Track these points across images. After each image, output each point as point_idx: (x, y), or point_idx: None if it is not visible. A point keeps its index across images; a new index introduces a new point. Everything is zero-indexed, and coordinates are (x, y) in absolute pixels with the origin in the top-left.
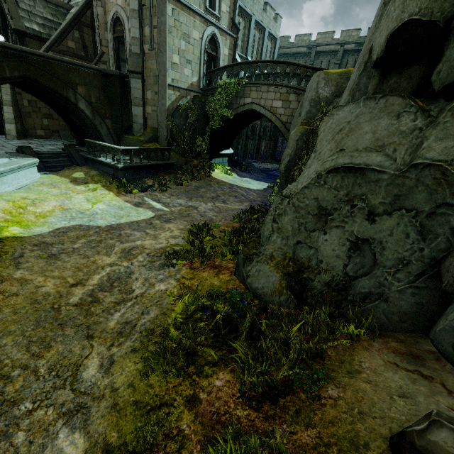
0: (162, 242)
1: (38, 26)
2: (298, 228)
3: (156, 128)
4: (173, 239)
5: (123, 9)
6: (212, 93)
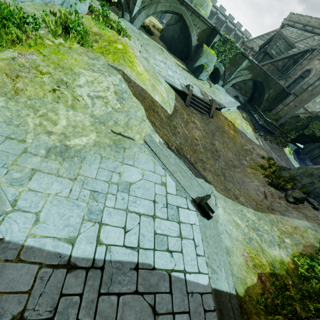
0: (261, 153)
1: (275, 52)
2: (302, 173)
3: (281, 116)
4: (263, 154)
5: (316, 70)
6: (319, 120)
